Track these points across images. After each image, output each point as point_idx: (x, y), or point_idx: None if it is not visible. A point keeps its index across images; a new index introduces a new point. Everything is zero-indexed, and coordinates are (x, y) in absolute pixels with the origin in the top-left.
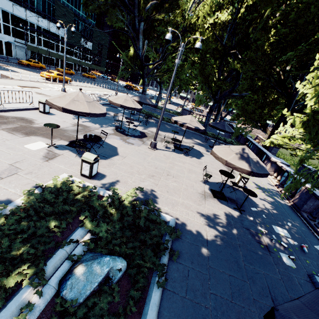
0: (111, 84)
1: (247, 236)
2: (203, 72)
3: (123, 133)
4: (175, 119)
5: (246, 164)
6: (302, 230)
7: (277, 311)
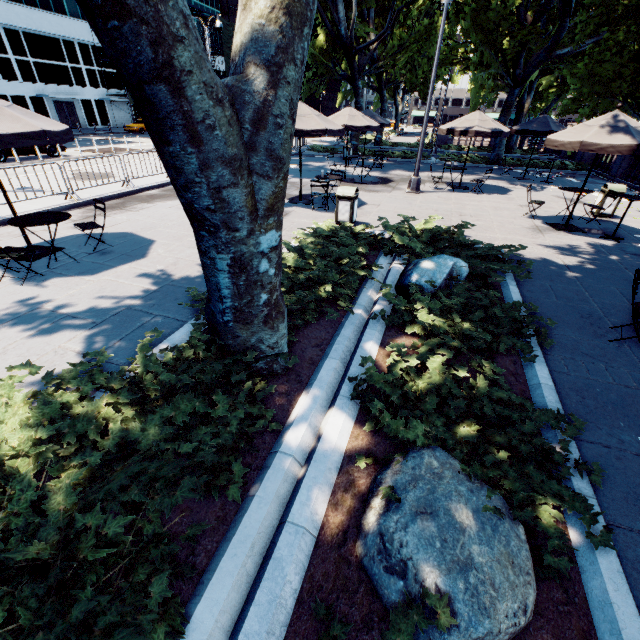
0: None
1: (637, 260)
2: (485, 20)
3: (353, 183)
4: (447, 127)
5: (624, 136)
6: None
7: None
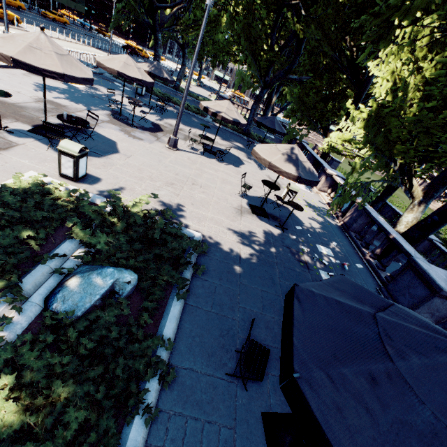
0: (99, 41)
1: (287, 254)
2: (250, 32)
3: (125, 123)
4: (205, 105)
5: (294, 167)
6: (347, 249)
7: (298, 286)
